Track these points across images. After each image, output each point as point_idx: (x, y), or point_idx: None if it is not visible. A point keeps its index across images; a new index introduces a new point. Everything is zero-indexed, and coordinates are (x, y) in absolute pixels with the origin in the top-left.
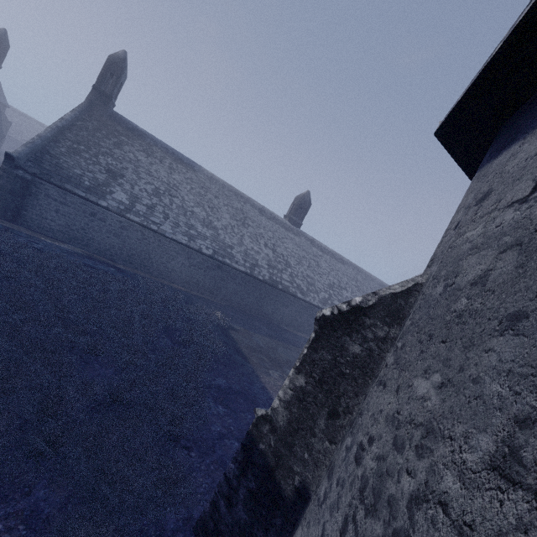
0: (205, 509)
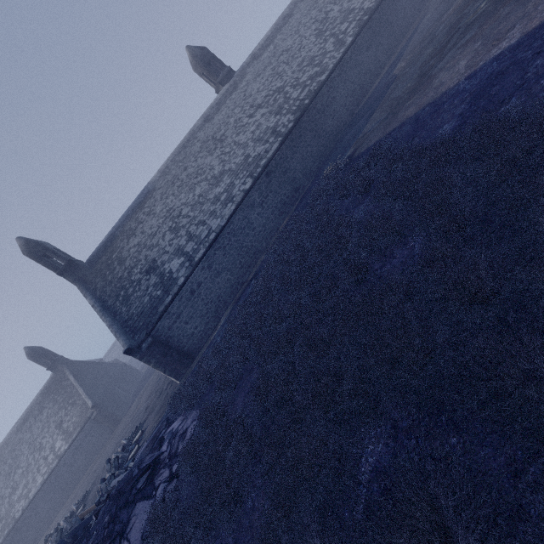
0: None
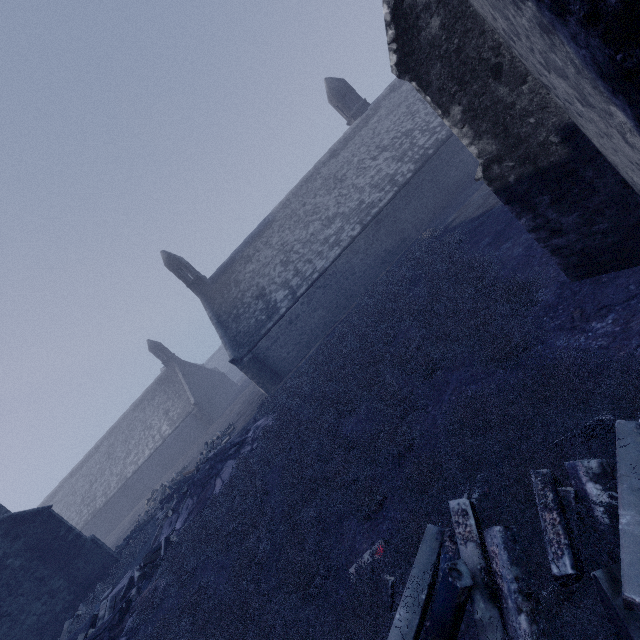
0: (557, 263)
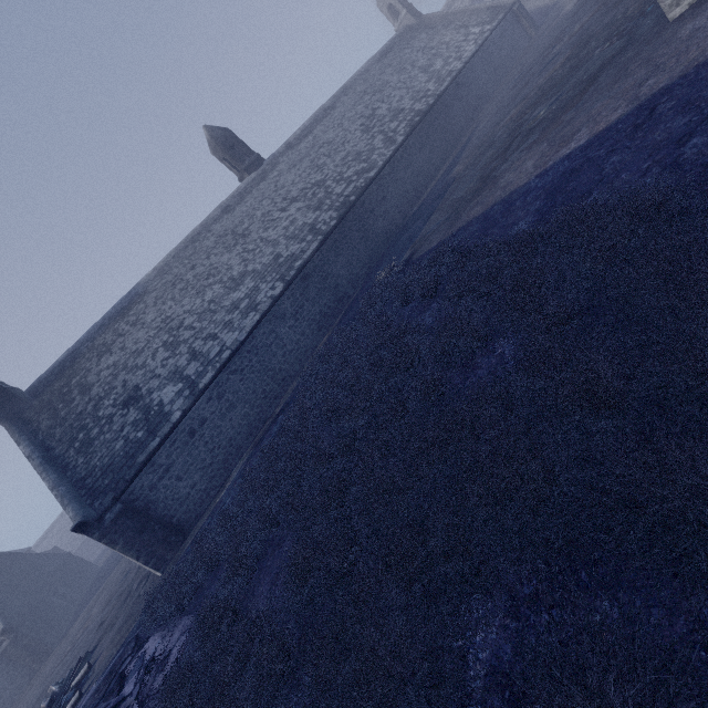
0: None
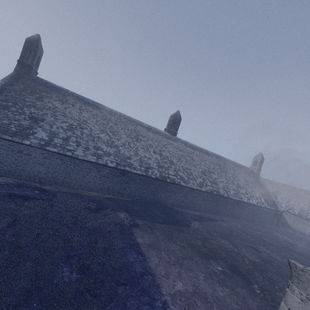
0: None
